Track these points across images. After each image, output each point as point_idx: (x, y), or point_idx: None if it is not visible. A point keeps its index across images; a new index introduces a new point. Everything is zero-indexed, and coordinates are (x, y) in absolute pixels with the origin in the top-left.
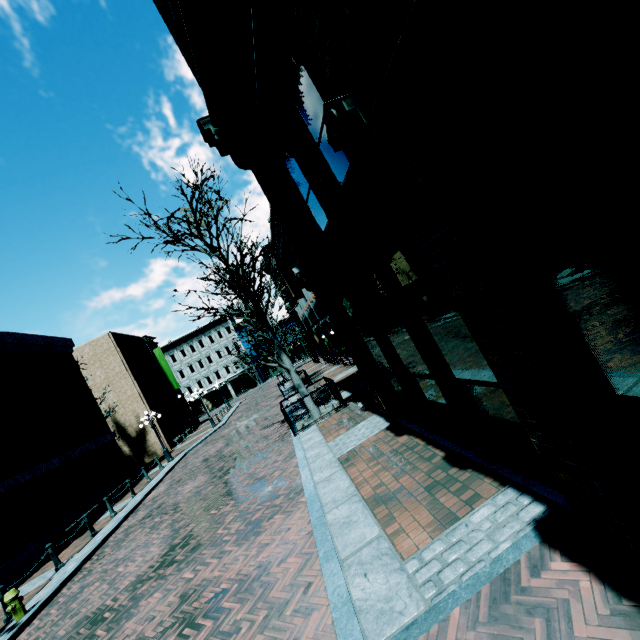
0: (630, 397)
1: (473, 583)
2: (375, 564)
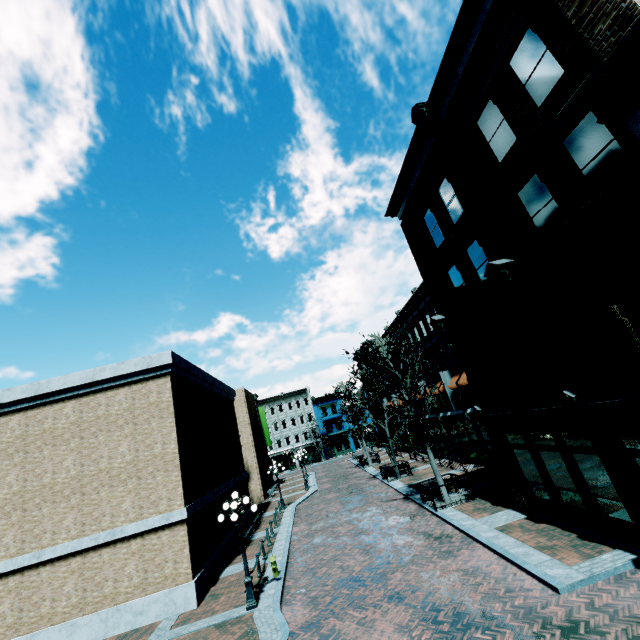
0: None
1: (606, 574)
2: (554, 566)
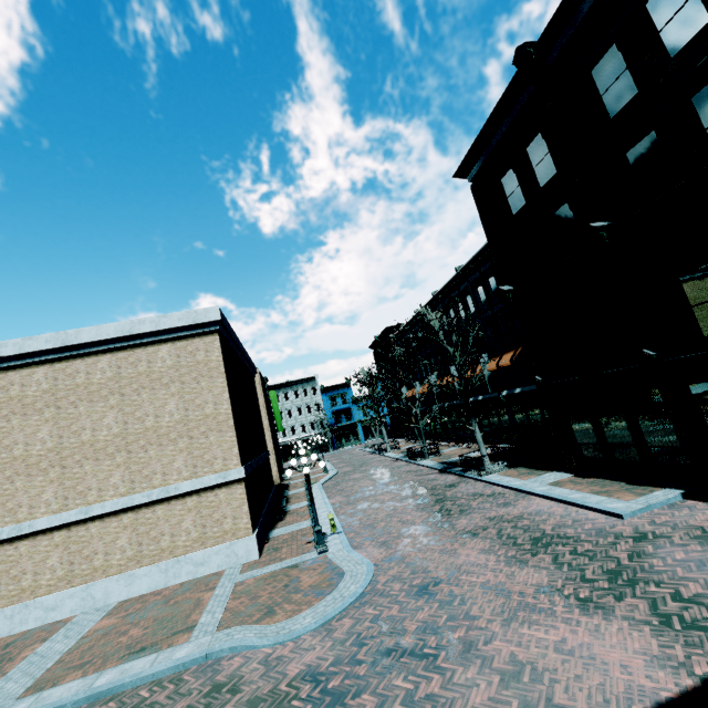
0: None
1: (660, 503)
2: (614, 502)
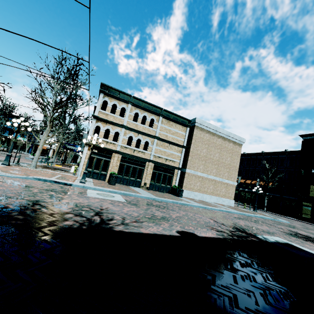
0: None
1: None
2: None
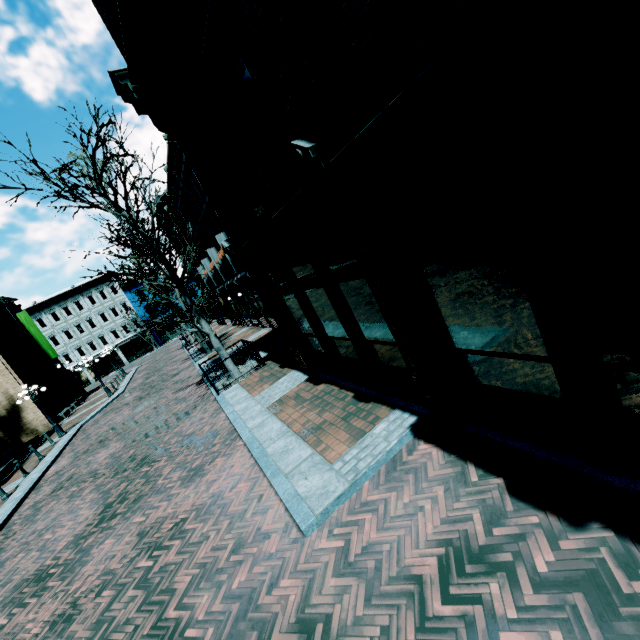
0: (461, 349)
1: (376, 466)
2: (312, 470)
